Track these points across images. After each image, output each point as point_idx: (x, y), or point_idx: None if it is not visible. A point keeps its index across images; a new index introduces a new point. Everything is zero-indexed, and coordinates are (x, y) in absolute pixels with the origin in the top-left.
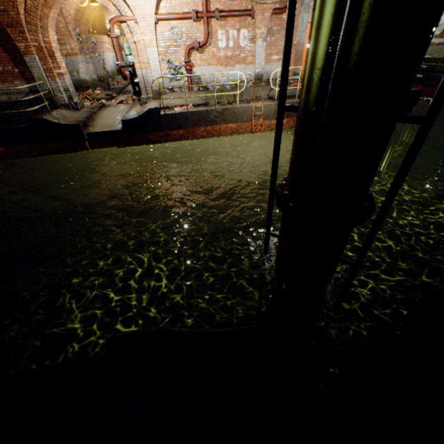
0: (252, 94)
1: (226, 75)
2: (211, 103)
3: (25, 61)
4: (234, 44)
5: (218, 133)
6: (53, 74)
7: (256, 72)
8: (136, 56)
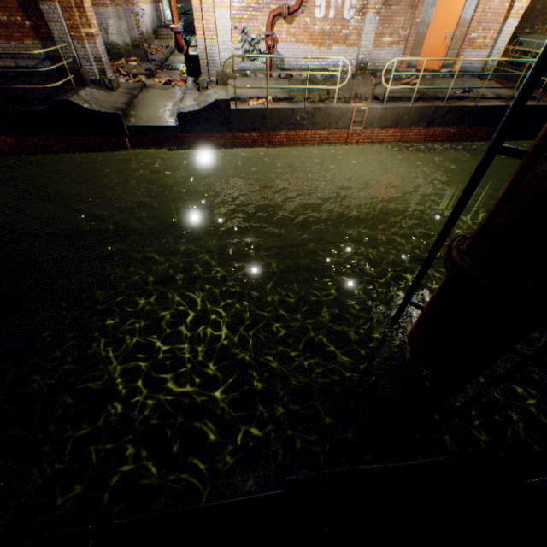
0: (355, 91)
1: (318, 59)
2: (297, 97)
3: (40, 10)
4: (335, 14)
5: (303, 141)
6: (81, 34)
7: (359, 58)
8: (199, 19)
